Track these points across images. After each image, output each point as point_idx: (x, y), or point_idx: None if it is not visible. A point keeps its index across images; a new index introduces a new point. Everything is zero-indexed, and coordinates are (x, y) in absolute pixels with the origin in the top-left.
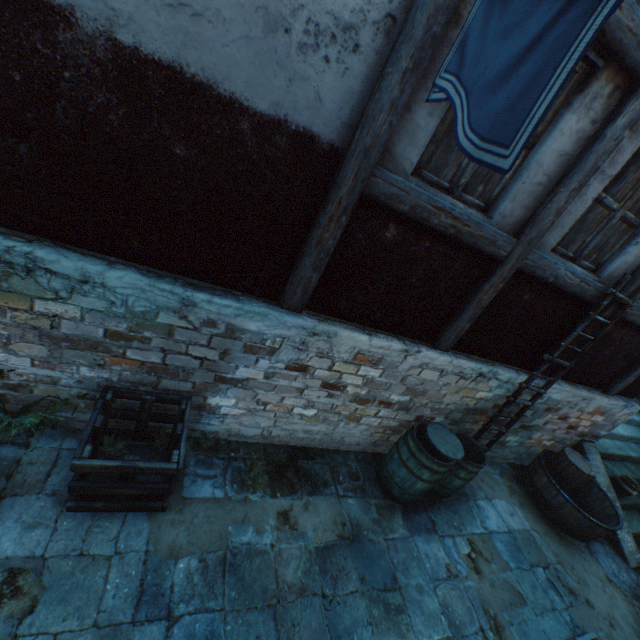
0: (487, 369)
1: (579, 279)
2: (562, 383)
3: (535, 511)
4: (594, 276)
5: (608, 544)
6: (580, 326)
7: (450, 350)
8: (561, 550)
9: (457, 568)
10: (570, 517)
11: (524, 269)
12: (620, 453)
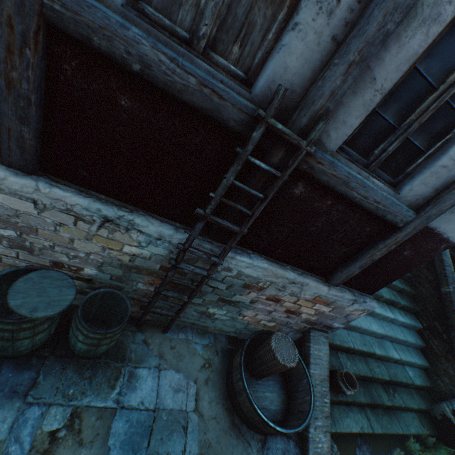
0: (113, 214)
1: (196, 78)
2: (258, 258)
3: (221, 390)
4: (244, 90)
5: (298, 440)
6: (230, 171)
7: (49, 176)
8: (220, 440)
9: (8, 449)
10: (245, 407)
11: (63, 26)
12: (362, 348)
